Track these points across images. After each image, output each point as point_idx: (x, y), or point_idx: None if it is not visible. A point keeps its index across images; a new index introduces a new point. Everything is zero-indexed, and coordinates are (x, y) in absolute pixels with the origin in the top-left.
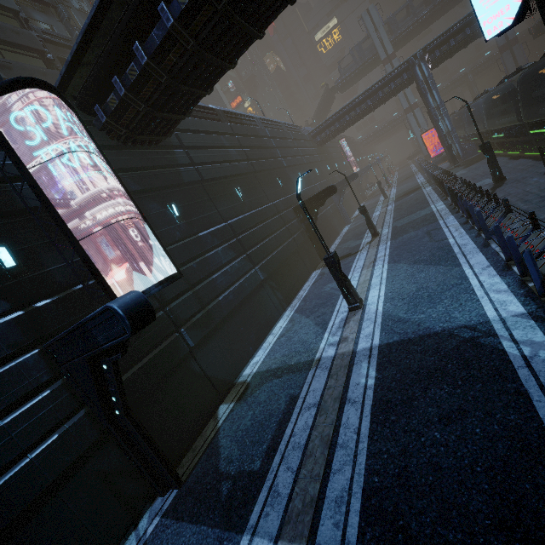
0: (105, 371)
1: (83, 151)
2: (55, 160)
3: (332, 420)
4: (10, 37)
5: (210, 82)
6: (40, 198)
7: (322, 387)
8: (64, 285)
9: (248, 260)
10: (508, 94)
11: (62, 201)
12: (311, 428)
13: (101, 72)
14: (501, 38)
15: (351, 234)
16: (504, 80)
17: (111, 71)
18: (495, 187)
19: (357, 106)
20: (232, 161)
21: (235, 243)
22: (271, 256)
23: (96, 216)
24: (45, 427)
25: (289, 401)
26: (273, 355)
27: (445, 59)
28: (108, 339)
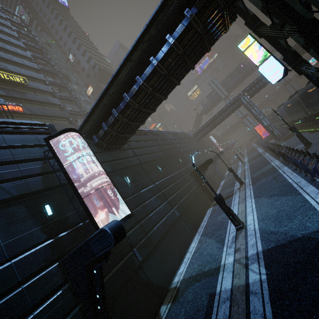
0: (94, 275)
1: (88, 155)
2: (74, 161)
3: (243, 308)
4: (56, 114)
5: (144, 119)
6: (67, 179)
7: (230, 285)
8: (73, 224)
9: (168, 204)
10: (295, 103)
11: (76, 179)
12: (229, 317)
13: (97, 122)
14: (282, 80)
15: (226, 185)
16: (290, 97)
17: (101, 121)
18: (306, 148)
19: (215, 119)
20: (155, 152)
21: (160, 195)
22: (181, 201)
23: (90, 186)
24: (57, 317)
25: (209, 298)
26: (192, 266)
27: (256, 93)
28: (100, 250)
